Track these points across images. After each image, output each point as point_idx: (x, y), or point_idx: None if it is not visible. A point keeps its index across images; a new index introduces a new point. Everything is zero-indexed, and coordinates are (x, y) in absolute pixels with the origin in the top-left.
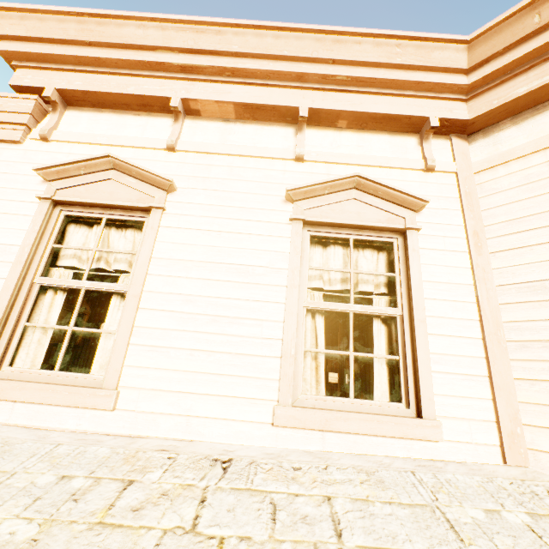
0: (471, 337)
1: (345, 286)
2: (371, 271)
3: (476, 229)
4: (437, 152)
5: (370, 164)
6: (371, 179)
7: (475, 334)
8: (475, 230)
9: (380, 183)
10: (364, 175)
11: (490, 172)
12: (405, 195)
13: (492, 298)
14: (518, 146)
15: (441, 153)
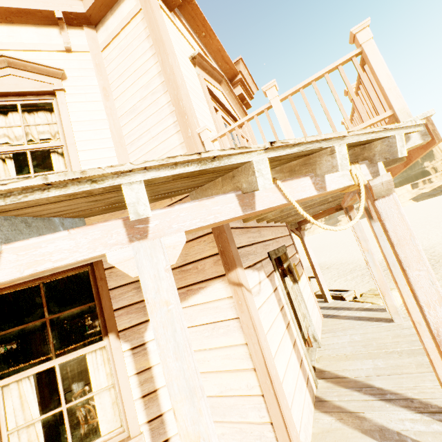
0: (107, 147)
1: (27, 139)
2: (38, 123)
3: (105, 86)
4: (75, 38)
5: (20, 49)
6: (15, 57)
7: (110, 145)
8: (104, 86)
9: (22, 59)
10: (8, 55)
11: (108, 49)
12: (46, 67)
13: (117, 123)
14: (114, 29)
15: (78, 39)
